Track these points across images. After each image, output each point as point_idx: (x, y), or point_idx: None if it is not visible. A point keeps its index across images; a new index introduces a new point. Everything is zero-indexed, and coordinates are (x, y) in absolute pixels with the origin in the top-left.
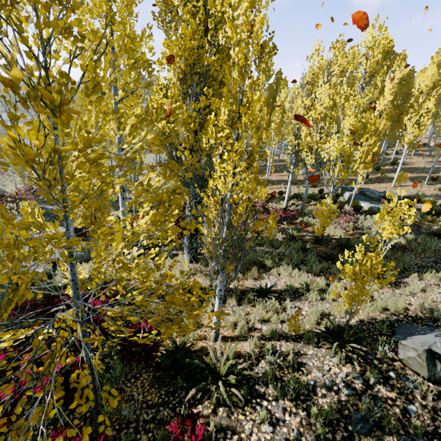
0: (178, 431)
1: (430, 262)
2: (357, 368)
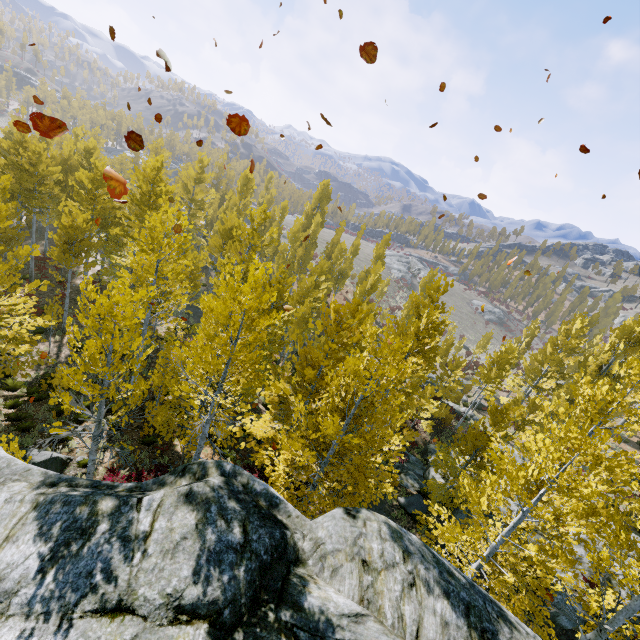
0: None
1: None
2: None
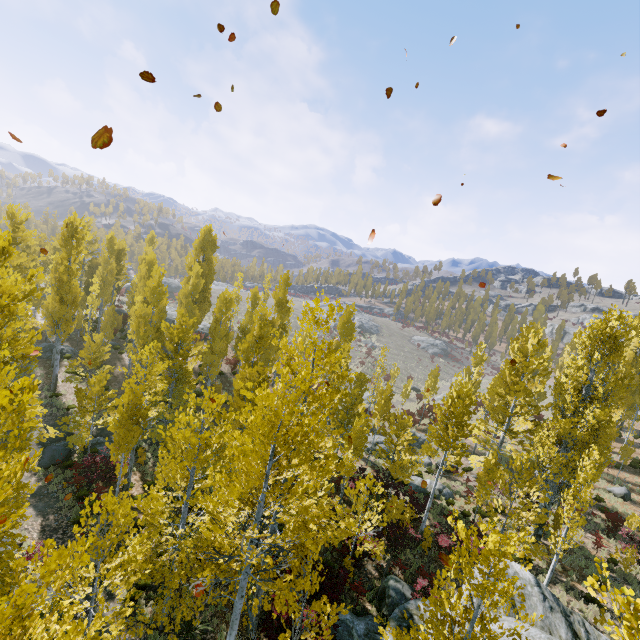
0: None
1: None
2: None
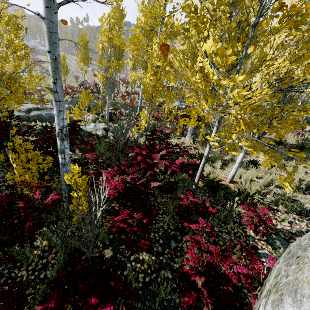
0: (246, 208)
1: None
2: None
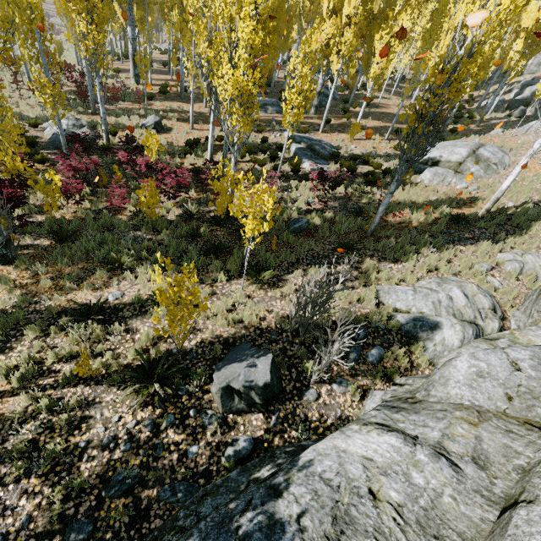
0: None
1: (329, 251)
2: (157, 410)
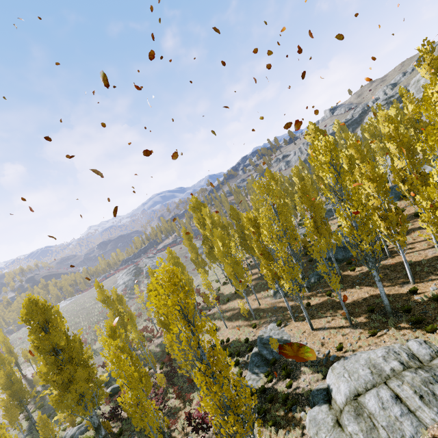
0: None
1: None
2: None
